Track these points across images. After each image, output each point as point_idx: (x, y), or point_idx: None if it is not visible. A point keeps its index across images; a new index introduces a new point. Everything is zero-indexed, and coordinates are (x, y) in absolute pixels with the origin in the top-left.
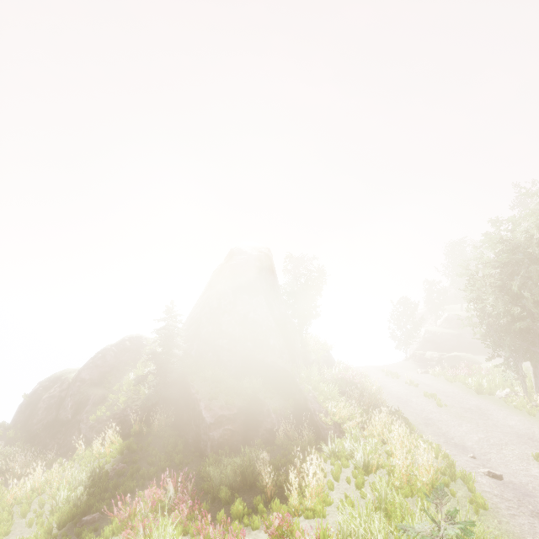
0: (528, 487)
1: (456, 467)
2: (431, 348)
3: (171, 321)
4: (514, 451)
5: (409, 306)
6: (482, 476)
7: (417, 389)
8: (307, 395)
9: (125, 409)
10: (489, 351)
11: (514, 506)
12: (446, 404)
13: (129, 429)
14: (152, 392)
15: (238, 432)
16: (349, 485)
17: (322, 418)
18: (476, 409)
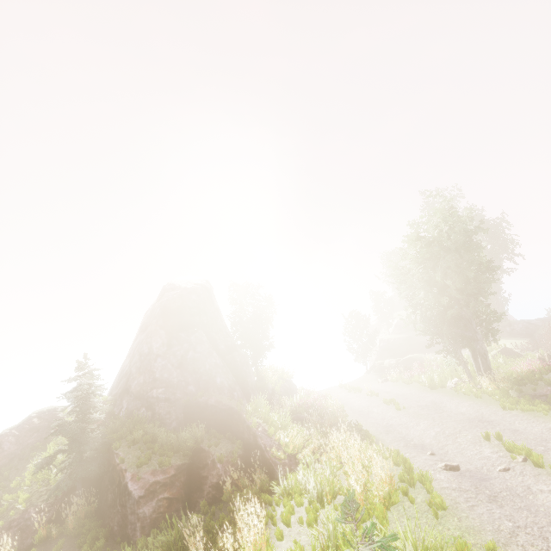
0: (483, 470)
1: (416, 470)
2: (388, 356)
3: (85, 379)
4: (468, 437)
5: (361, 319)
6: (440, 472)
7: (378, 398)
8: (256, 430)
9: (26, 511)
10: (437, 348)
11: (473, 496)
12: (404, 406)
13: (32, 537)
14: (63, 476)
15: (178, 498)
16: (302, 527)
17: (274, 454)
18: (432, 405)
